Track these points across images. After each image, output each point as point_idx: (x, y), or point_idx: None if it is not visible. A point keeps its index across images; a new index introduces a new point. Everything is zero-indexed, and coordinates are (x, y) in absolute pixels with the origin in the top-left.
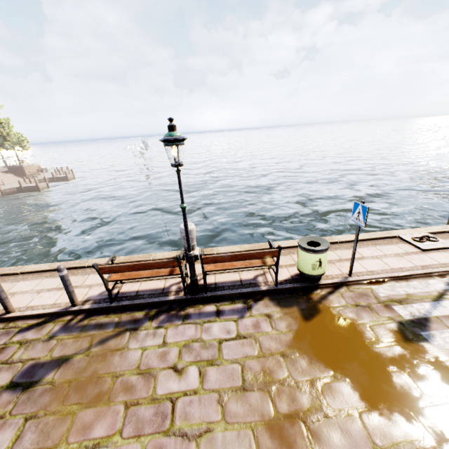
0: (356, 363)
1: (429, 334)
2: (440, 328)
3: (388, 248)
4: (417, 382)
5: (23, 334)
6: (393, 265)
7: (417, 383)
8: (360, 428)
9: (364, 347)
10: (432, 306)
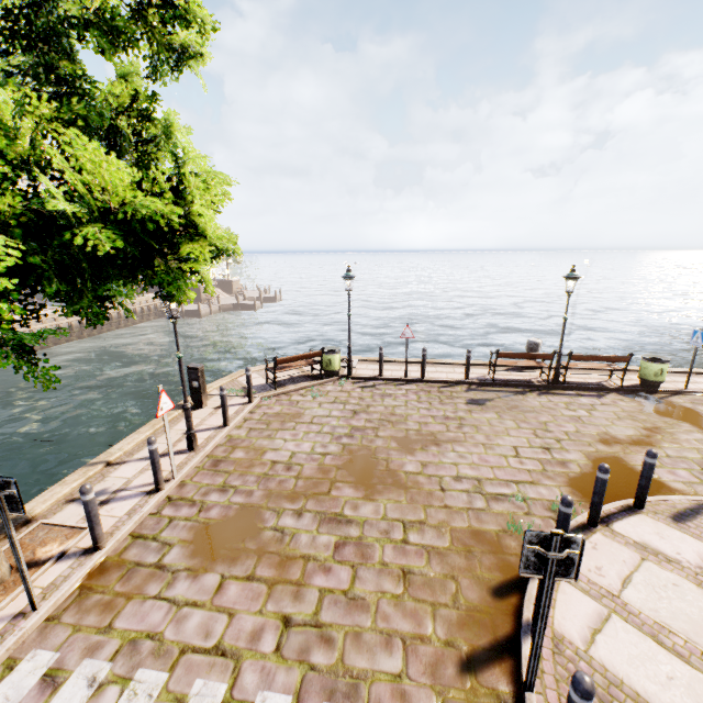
0: (694, 420)
1: None
2: None
3: None
4: None
5: (444, 388)
6: None
7: None
8: (698, 434)
9: (700, 416)
10: None
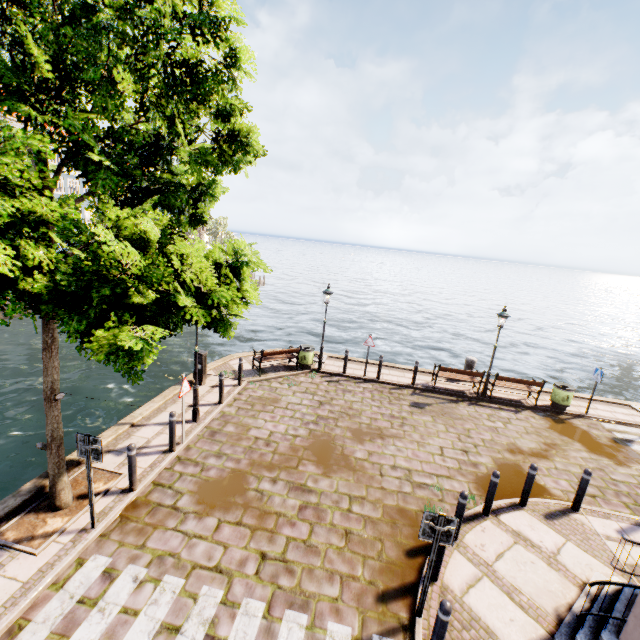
0: (585, 441)
1: (631, 444)
2: (638, 444)
3: (618, 409)
4: (616, 452)
5: (394, 390)
6: (619, 417)
7: (616, 452)
8: (585, 453)
9: (591, 438)
10: (638, 438)
